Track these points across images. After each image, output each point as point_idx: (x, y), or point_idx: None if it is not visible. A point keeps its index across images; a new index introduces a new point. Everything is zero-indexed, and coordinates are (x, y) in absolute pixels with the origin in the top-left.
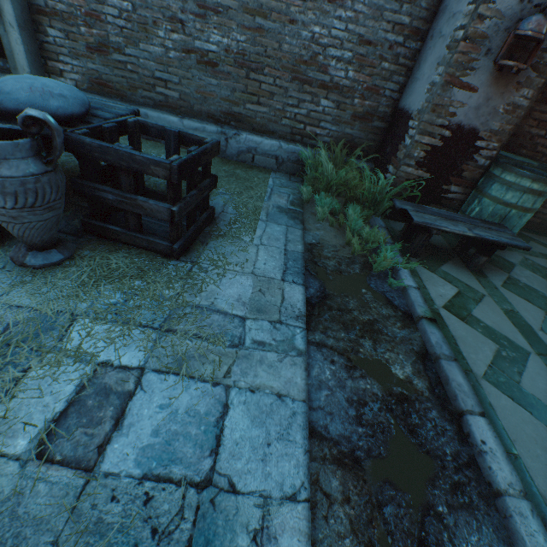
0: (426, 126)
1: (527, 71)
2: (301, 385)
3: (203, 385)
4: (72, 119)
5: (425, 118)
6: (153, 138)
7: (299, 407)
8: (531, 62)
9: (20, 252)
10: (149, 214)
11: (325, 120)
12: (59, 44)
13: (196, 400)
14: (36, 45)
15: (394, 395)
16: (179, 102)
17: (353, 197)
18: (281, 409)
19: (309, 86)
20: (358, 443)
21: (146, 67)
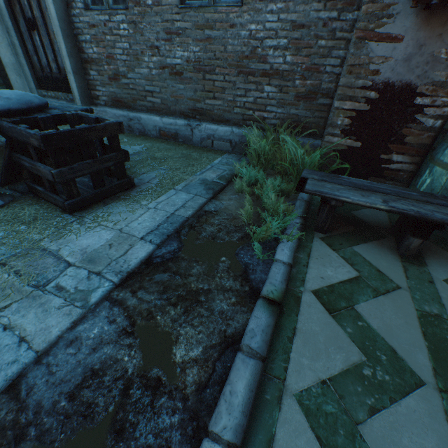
0: (344, 91)
1: None
2: (52, 336)
3: None
4: (10, 112)
5: (341, 82)
6: (146, 134)
7: (27, 356)
8: None
9: None
10: (45, 177)
11: (270, 105)
12: (96, 79)
13: None
14: (85, 83)
15: (147, 378)
16: (161, 106)
17: (283, 171)
18: (8, 353)
19: (253, 77)
20: (44, 417)
21: (140, 85)
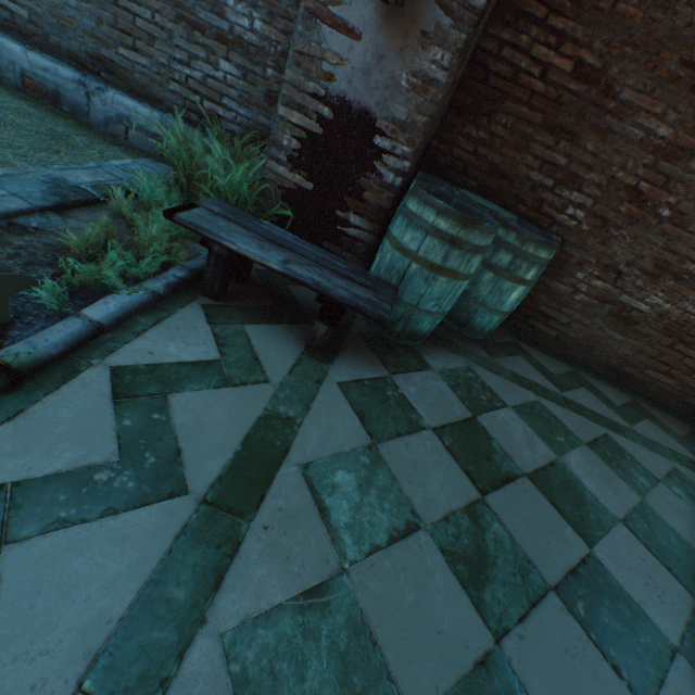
0: (292, 92)
1: (436, 12)
2: None
3: None
4: None
5: (288, 76)
6: None
7: None
8: None
9: None
10: None
11: (229, 96)
12: None
13: None
14: None
15: None
16: (30, 27)
17: None
18: None
19: (203, 35)
20: None
21: None
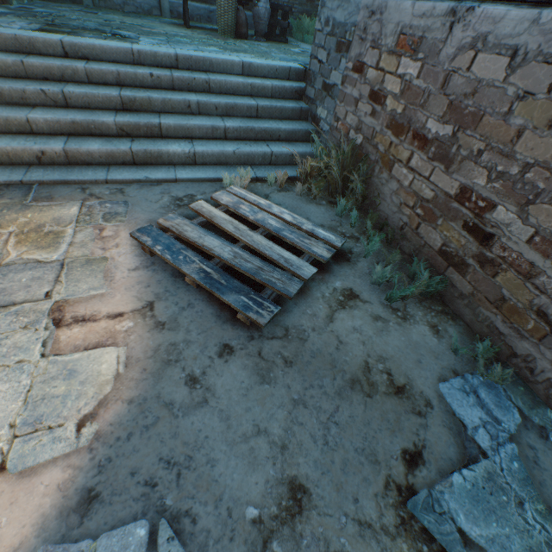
0: None
1: None
2: None
3: None
4: None
5: None
6: None
7: None
8: None
9: (258, 39)
10: (282, 27)
11: (296, 4)
12: None
13: None
14: None
15: None
16: None
17: None
18: None
19: None
20: None
21: None
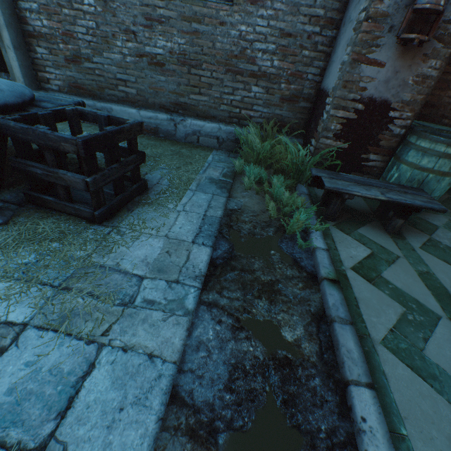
0: (339, 101)
1: (433, 43)
2: (177, 346)
3: (78, 343)
4: (5, 107)
5: (337, 94)
6: None
7: (168, 369)
8: (435, 35)
9: None
10: (70, 185)
11: (257, 104)
12: (45, 58)
13: (64, 358)
14: (29, 61)
15: (277, 359)
16: (136, 97)
17: (280, 168)
18: (148, 371)
19: (241, 76)
20: (221, 412)
21: (110, 71)
